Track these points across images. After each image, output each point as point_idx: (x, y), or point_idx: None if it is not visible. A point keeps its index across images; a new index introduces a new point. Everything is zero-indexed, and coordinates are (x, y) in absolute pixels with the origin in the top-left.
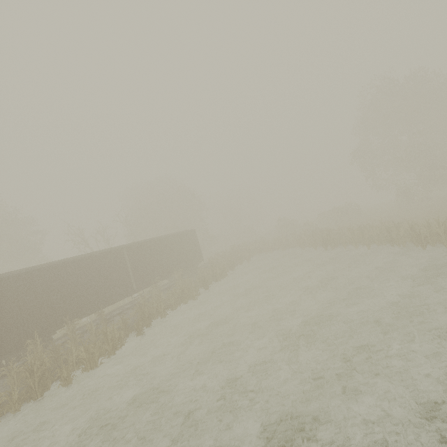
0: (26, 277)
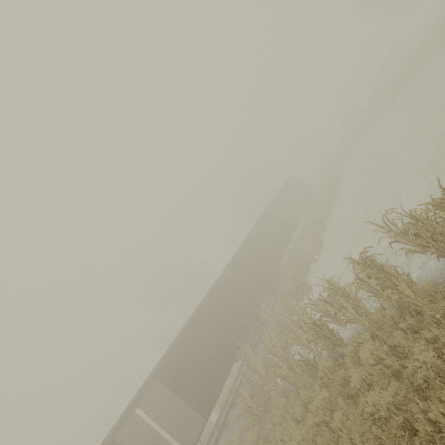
0: (248, 244)
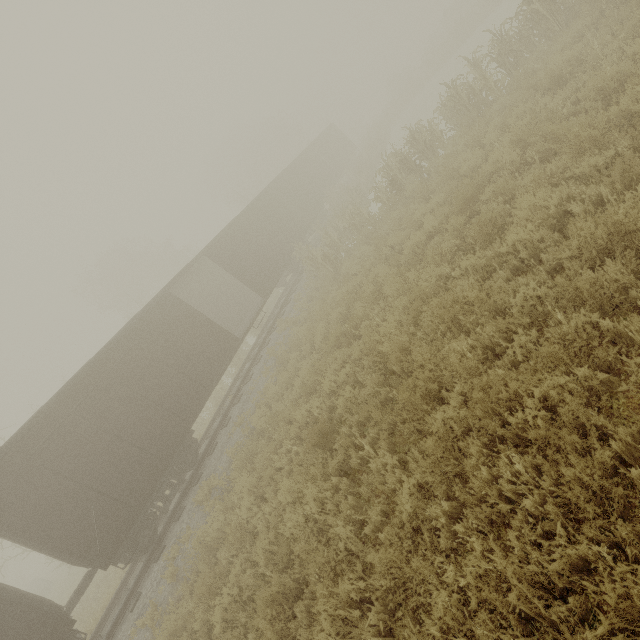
0: (290, 171)
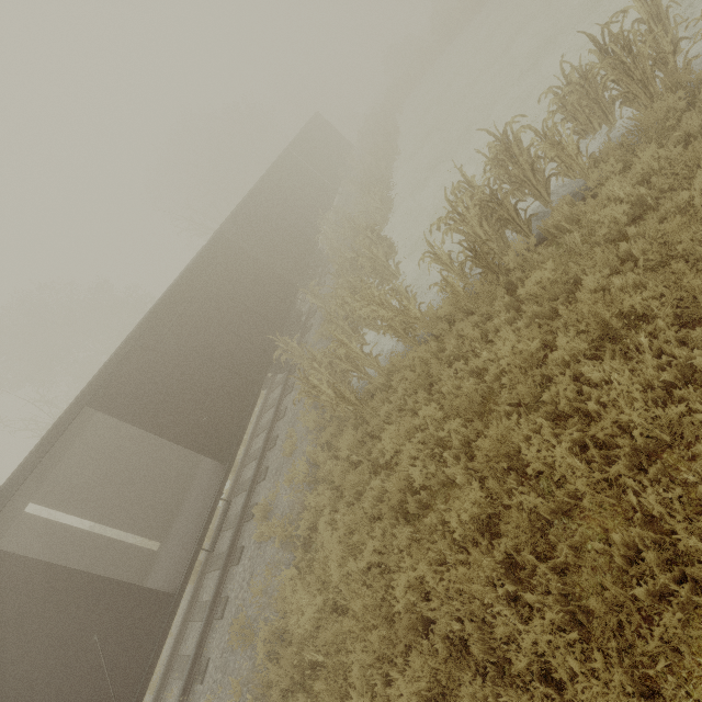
0: (260, 193)
